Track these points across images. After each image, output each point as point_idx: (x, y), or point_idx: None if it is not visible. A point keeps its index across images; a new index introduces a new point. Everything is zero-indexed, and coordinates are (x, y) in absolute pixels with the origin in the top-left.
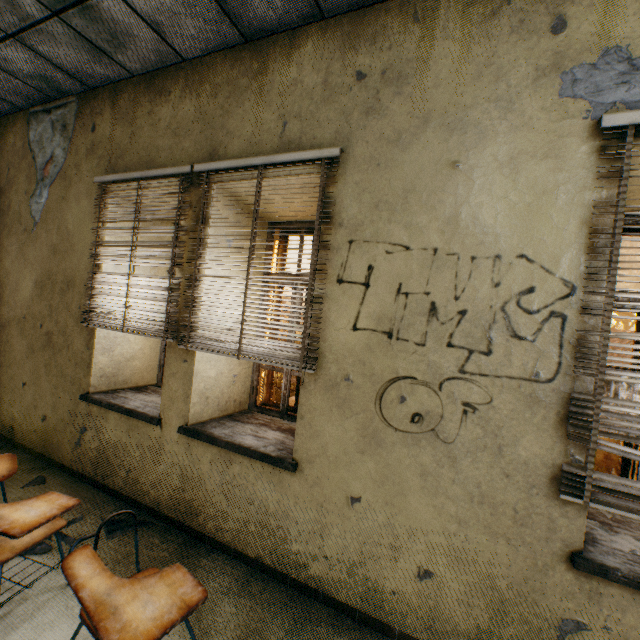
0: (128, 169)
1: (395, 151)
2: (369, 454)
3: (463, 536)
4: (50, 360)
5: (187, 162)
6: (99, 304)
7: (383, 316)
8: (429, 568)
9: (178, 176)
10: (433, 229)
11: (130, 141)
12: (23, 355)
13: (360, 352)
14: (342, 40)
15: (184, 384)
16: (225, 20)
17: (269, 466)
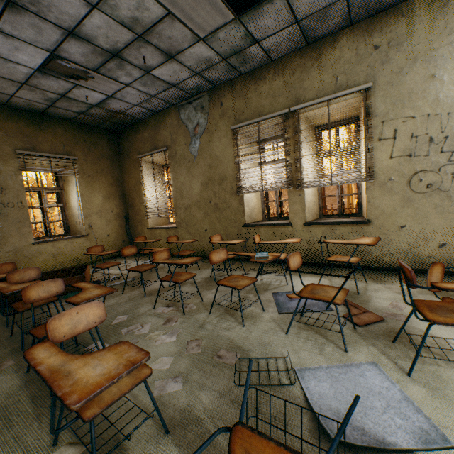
0: (247, 119)
1: (400, 77)
2: (407, 207)
3: None
4: (219, 216)
5: (282, 108)
6: (245, 183)
7: (405, 149)
8: (444, 242)
9: (278, 115)
10: (425, 106)
11: (245, 106)
12: (202, 218)
13: (395, 167)
14: (363, 33)
15: (301, 205)
16: (302, 40)
17: (355, 226)
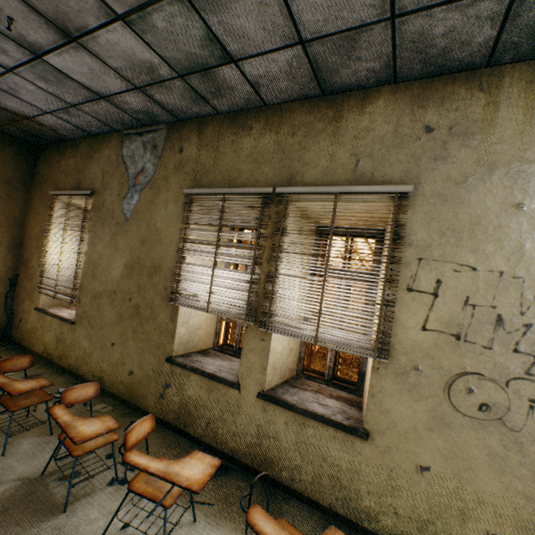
0: (212, 184)
1: (462, 191)
2: (438, 432)
3: (530, 510)
4: (137, 327)
5: (266, 183)
6: (185, 288)
7: (451, 321)
8: (497, 533)
9: (258, 193)
10: (498, 256)
11: (214, 163)
12: (112, 321)
13: (429, 348)
14: (411, 100)
15: (261, 358)
16: (313, 82)
17: (341, 432)
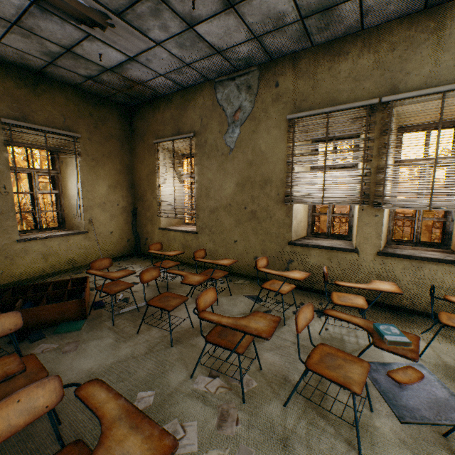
0: (312, 107)
1: None
2: None
3: None
4: (255, 226)
5: (368, 97)
6: (298, 191)
7: None
8: None
9: (360, 106)
10: None
11: (312, 89)
12: (231, 226)
13: None
14: None
15: (376, 229)
16: None
17: (454, 267)
